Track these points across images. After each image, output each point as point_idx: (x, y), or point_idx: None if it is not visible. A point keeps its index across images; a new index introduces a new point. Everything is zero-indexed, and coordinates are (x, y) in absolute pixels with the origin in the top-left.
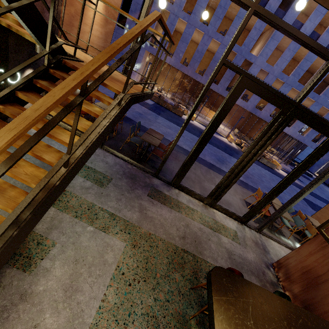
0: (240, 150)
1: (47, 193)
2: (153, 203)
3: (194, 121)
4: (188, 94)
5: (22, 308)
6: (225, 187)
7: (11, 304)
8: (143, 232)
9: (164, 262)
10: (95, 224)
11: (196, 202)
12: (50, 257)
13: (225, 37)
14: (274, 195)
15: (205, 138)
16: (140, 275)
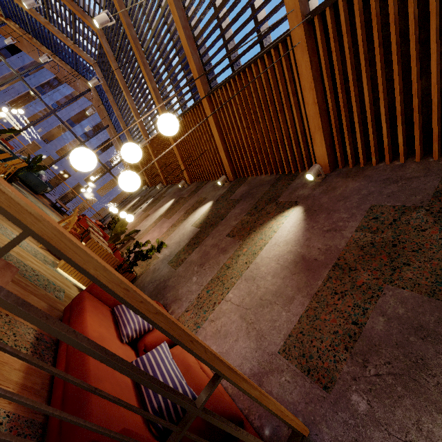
0: None
1: None
2: None
3: None
4: None
5: None
6: None
7: None
8: None
9: None
10: None
11: None
12: None
13: (48, 145)
14: None
15: None
16: None
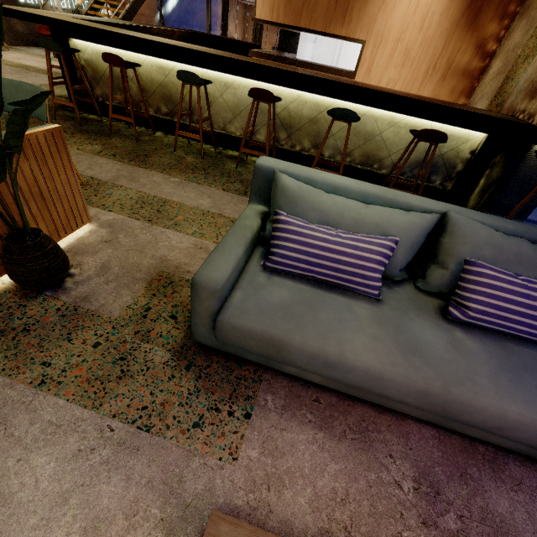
0: None
1: (125, 11)
2: None
3: None
4: None
5: None
6: None
7: None
8: None
9: None
10: None
11: None
12: None
13: None
14: None
15: (225, 9)
16: None
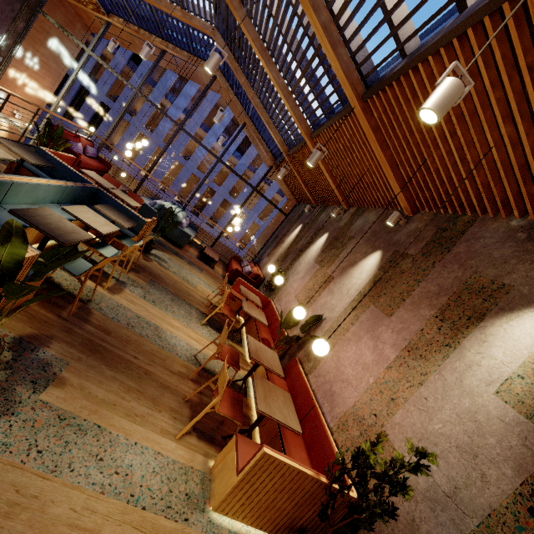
0: None
1: None
2: None
3: None
4: None
5: None
6: None
7: None
8: None
9: None
10: None
11: None
12: None
13: (188, 162)
14: None
15: None
16: None
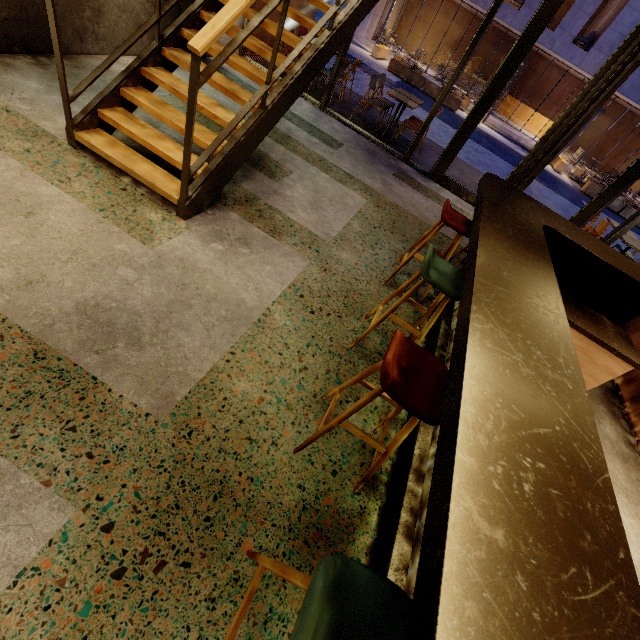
0: (577, 189)
1: (313, 53)
2: (401, 184)
3: (480, 124)
4: (476, 68)
5: (277, 198)
6: (526, 176)
7: (267, 192)
8: (388, 201)
9: (416, 232)
10: (330, 174)
11: (467, 206)
12: (290, 179)
13: None
14: (619, 189)
15: (505, 72)
16: (386, 227)
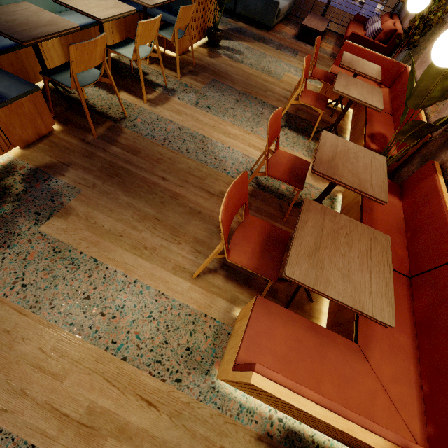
0: None
1: None
2: None
3: None
4: None
5: None
6: None
7: None
8: None
9: None
10: None
11: None
12: None
13: None
14: None
15: None
16: None
